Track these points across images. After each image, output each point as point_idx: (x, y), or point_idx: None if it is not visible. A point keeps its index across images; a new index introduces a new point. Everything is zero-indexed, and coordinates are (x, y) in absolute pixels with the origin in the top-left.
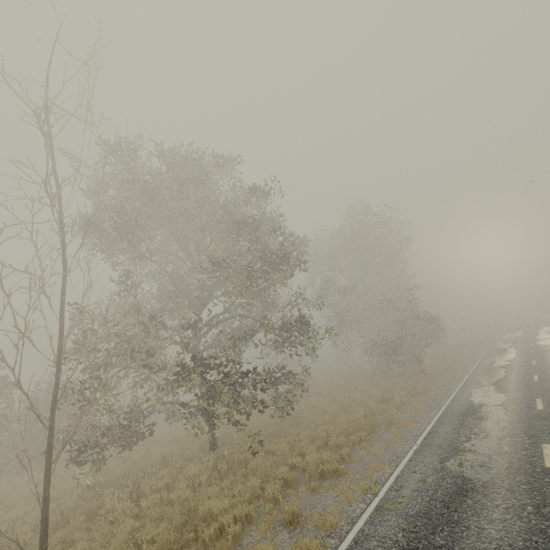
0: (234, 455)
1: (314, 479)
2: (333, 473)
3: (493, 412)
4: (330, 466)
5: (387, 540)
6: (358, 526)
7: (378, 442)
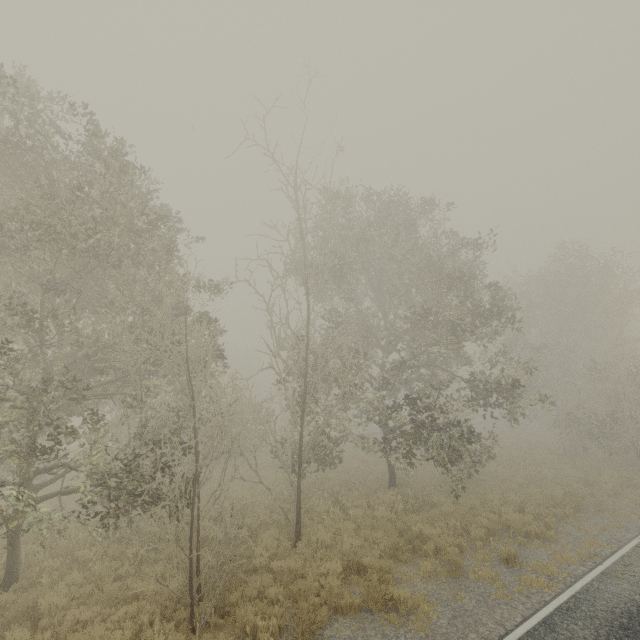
0: (418, 496)
1: (519, 536)
2: (538, 536)
3: None
4: (537, 528)
5: (622, 596)
6: (585, 580)
7: (588, 522)
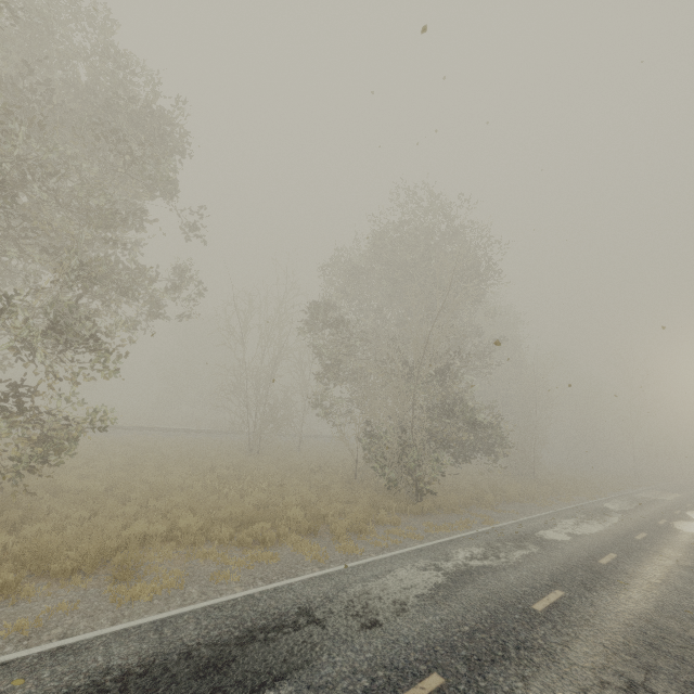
0: None
1: None
2: None
3: (274, 664)
4: None
5: None
6: None
7: None
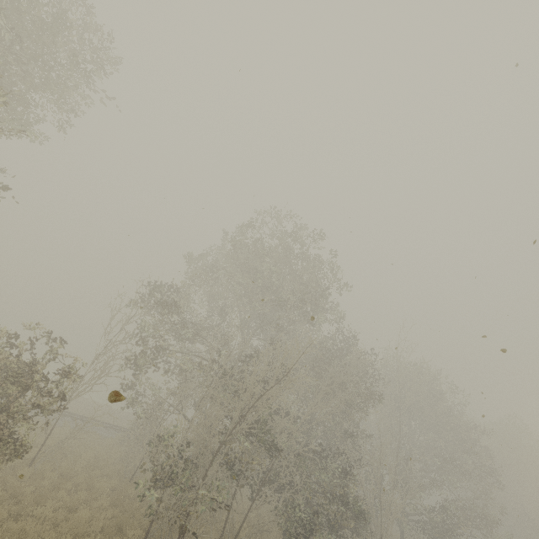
0: None
1: None
2: None
3: None
4: None
5: None
6: None
7: None
